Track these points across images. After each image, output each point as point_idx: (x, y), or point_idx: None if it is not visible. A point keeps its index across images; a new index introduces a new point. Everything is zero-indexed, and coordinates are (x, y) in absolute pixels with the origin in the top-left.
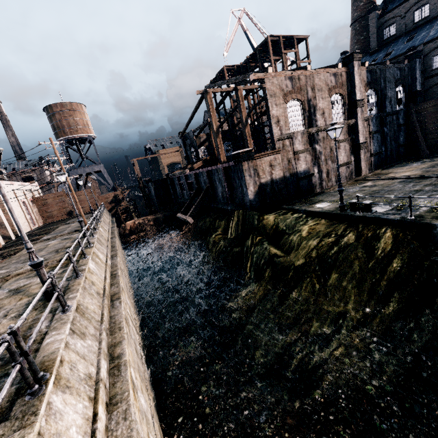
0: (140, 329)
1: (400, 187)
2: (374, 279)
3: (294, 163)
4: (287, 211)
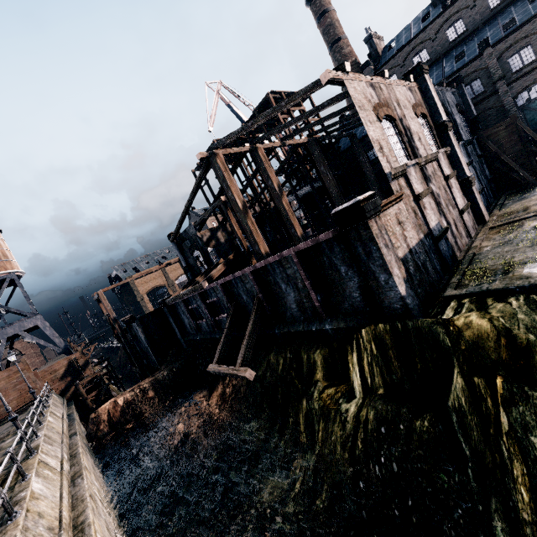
0: None
1: None
2: None
3: (421, 214)
4: (476, 299)
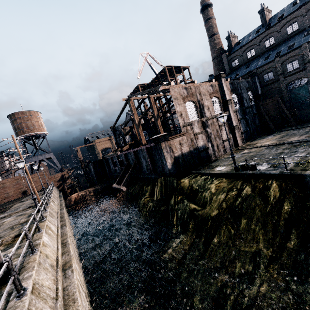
0: (88, 292)
1: (268, 152)
2: (274, 220)
3: (195, 141)
4: (196, 175)
